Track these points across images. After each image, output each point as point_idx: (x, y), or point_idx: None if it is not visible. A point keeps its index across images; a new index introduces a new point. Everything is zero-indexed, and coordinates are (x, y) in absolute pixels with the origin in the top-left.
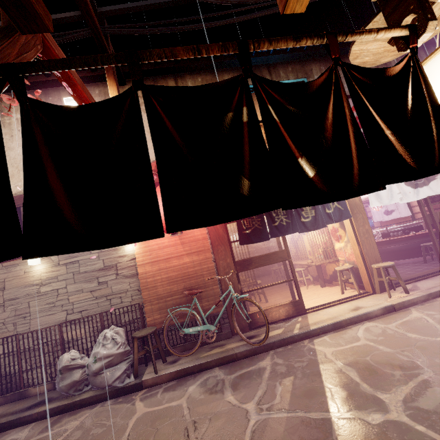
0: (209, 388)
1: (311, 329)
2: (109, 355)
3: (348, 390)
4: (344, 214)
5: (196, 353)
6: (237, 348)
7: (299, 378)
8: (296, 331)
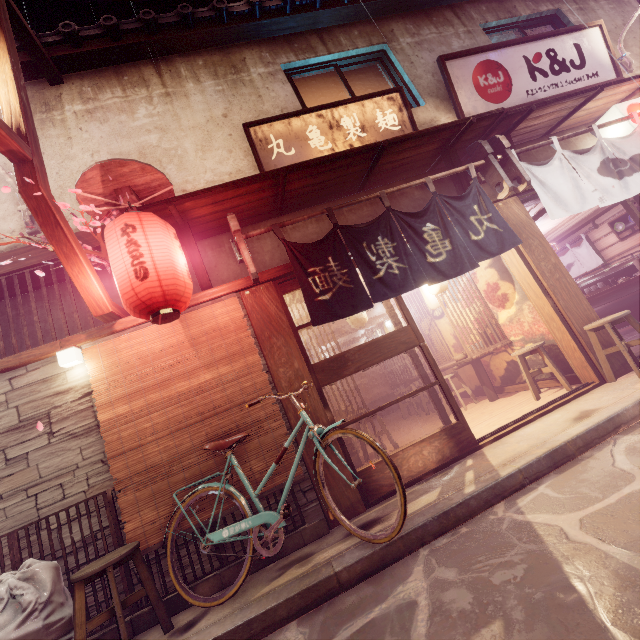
0: None
1: (502, 477)
2: None
3: None
4: (506, 238)
5: (245, 589)
6: (339, 559)
7: (520, 625)
8: (470, 487)
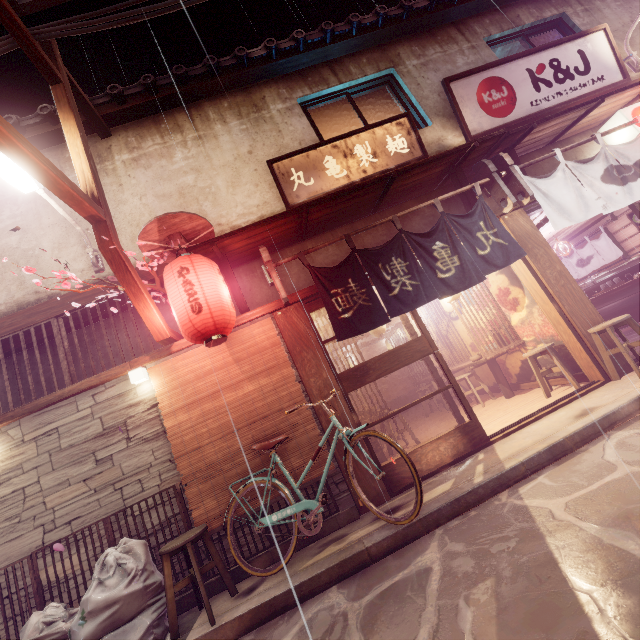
0: (315, 639)
1: (506, 469)
2: (110, 601)
3: (639, 591)
4: (511, 251)
5: (293, 562)
6: (369, 538)
7: (508, 579)
8: (479, 478)
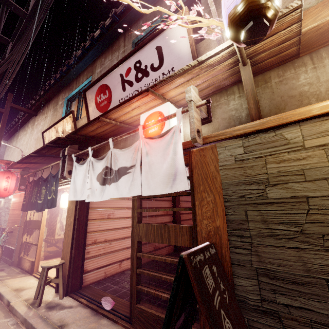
0: None
1: None
2: None
3: None
4: (54, 202)
5: None
6: None
7: None
8: None
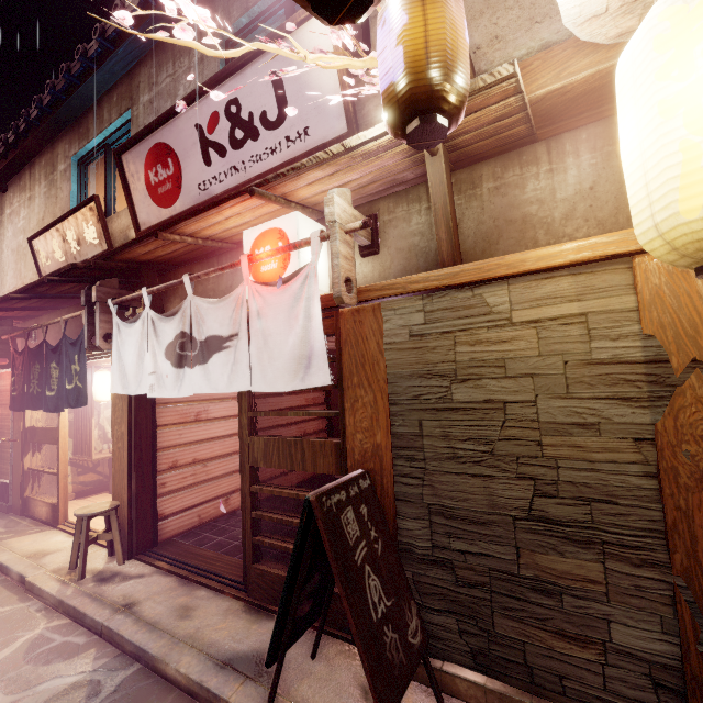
0: None
1: None
2: None
3: None
4: (81, 396)
5: None
6: None
7: None
8: None
